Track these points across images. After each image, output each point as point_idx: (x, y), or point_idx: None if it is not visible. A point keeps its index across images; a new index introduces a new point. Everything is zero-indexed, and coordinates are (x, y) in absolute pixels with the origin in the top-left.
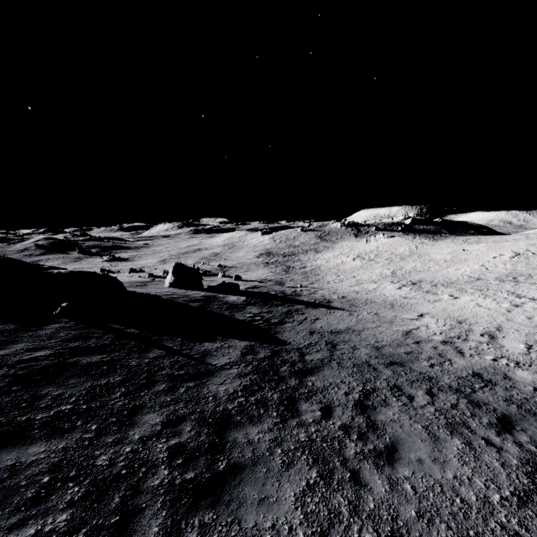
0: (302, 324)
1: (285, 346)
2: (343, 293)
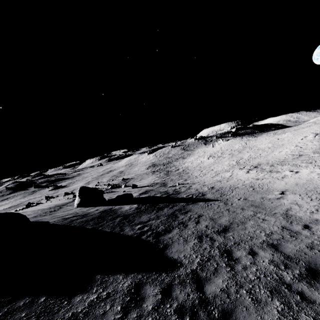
0: (188, 226)
1: (177, 270)
2: (210, 184)
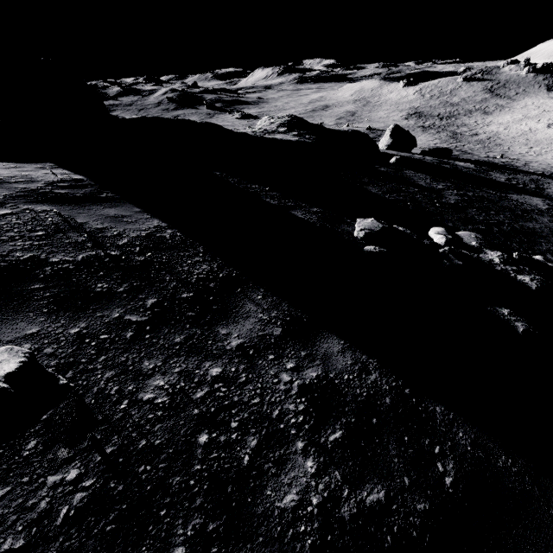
0: None
1: None
2: None
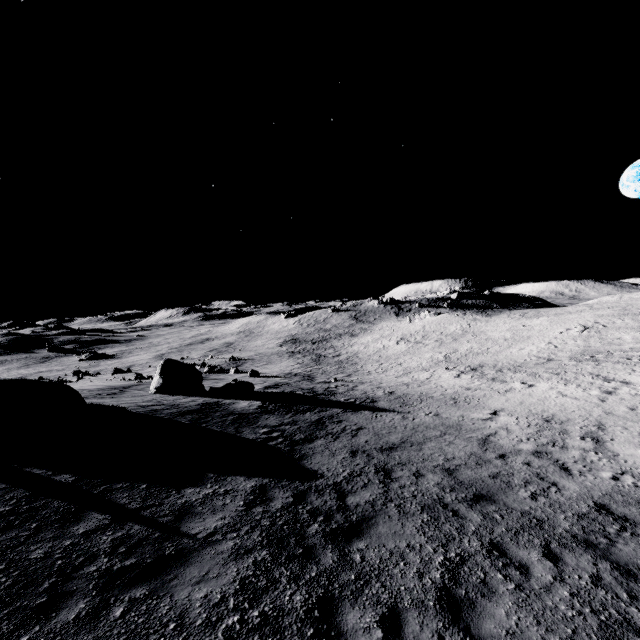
0: (339, 439)
1: (316, 480)
2: (390, 387)
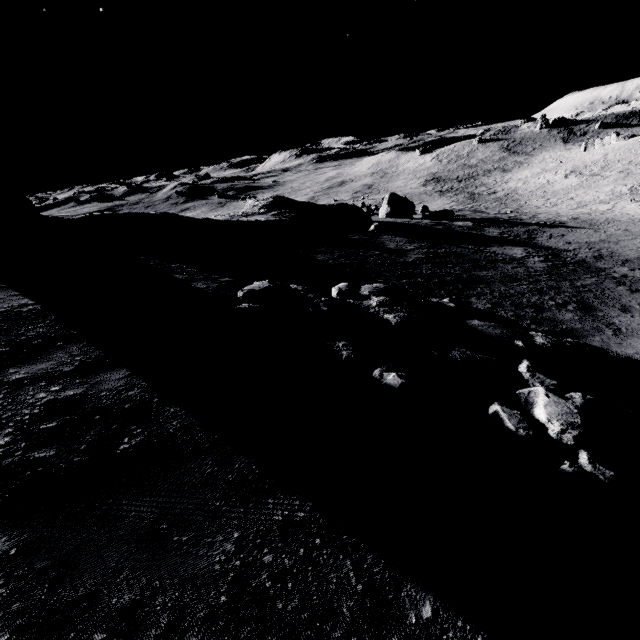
0: (552, 238)
1: (554, 250)
2: (571, 215)
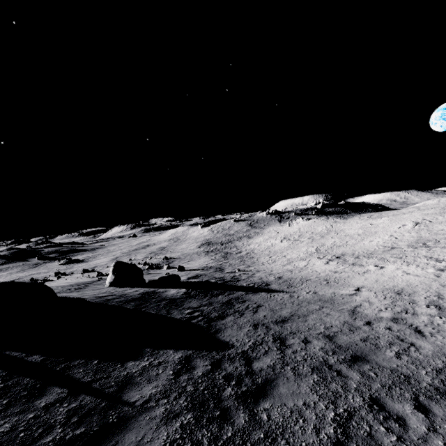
0: (244, 315)
1: (228, 350)
2: (278, 273)
